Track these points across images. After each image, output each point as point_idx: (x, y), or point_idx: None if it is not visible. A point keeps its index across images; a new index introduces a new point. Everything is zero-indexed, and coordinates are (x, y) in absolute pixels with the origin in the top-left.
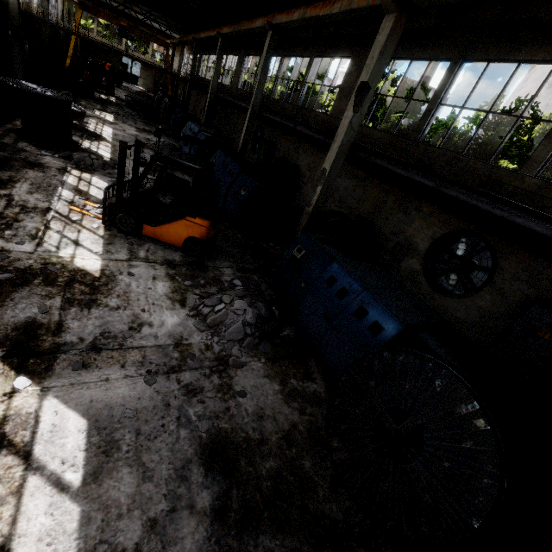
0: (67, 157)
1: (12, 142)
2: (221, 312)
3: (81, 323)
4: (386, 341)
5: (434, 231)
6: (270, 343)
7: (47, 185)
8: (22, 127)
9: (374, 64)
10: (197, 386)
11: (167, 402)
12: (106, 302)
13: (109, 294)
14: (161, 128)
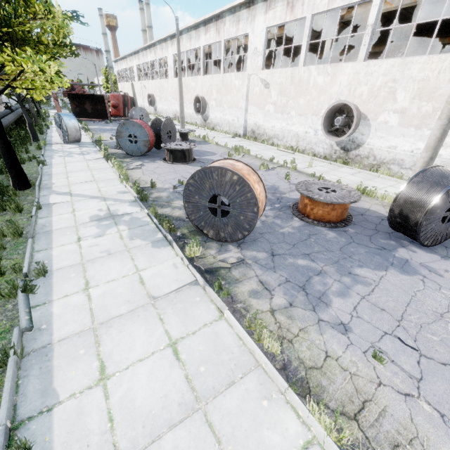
0: None
1: None
2: None
3: None
4: None
5: None
6: None
7: None
8: None
9: None
10: None
11: None
12: None
13: None
14: None
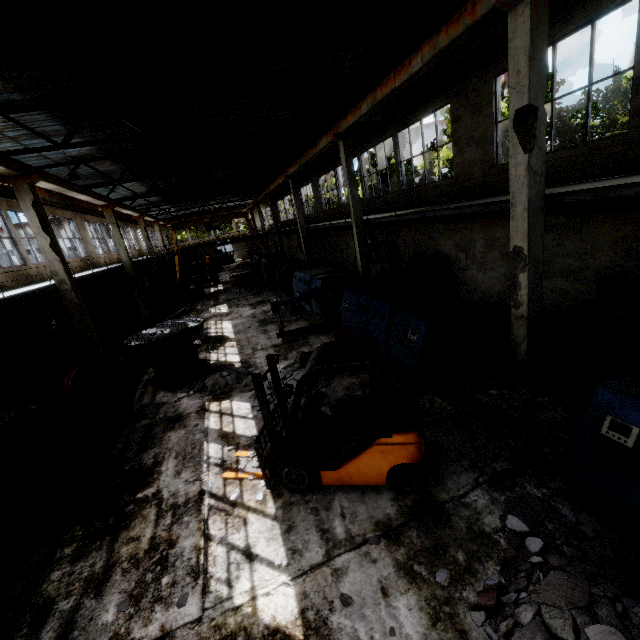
0: (201, 388)
1: (150, 399)
2: None
3: None
4: None
5: None
6: None
7: (191, 447)
8: (155, 375)
9: (527, 76)
10: None
11: None
12: None
13: None
14: (276, 301)
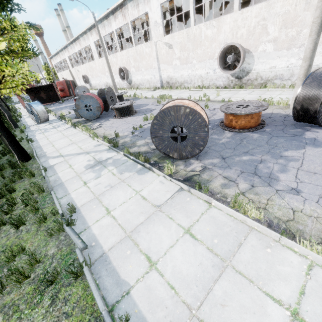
0: None
1: None
2: None
3: None
4: None
5: None
6: None
7: None
8: None
9: None
10: None
11: None
12: None
13: None
14: None
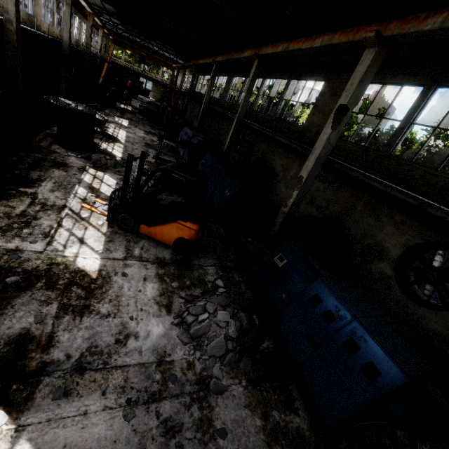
0: (87, 157)
1: (47, 145)
2: (204, 323)
3: (71, 335)
4: (386, 390)
5: (407, 239)
6: (250, 359)
7: (67, 183)
8: (57, 133)
9: (354, 89)
10: (176, 422)
11: (144, 446)
12: (98, 308)
13: (102, 298)
14: (163, 135)
